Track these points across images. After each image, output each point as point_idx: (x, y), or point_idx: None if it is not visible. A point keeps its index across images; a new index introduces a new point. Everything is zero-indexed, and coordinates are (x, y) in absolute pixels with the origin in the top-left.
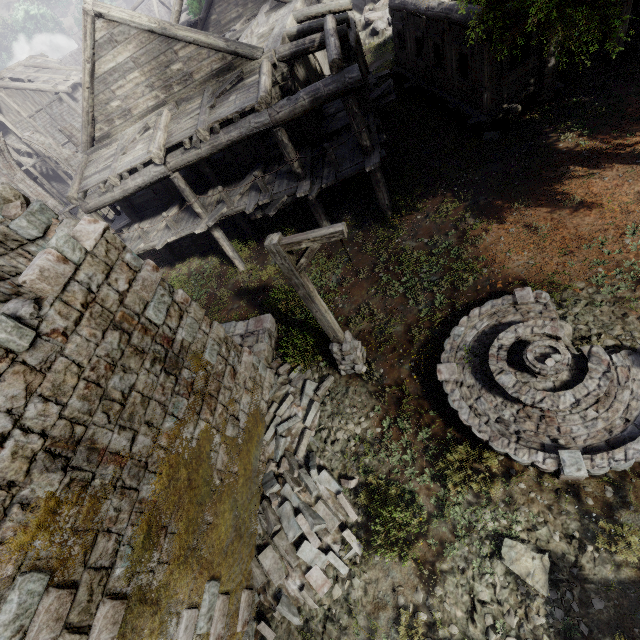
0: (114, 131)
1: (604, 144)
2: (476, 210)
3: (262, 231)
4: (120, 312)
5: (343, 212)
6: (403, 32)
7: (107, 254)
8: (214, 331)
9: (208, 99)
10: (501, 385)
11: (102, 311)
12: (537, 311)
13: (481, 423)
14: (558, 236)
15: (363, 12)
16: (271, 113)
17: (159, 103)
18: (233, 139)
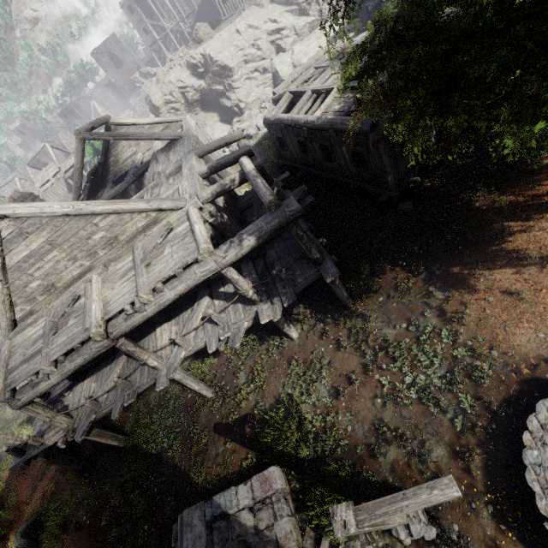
0: (38, 307)
1: (519, 197)
2: (437, 282)
3: None
4: None
5: (296, 305)
6: (283, 138)
7: None
8: None
9: (140, 256)
10: None
11: None
12: None
13: None
14: (546, 298)
15: (232, 124)
16: (216, 259)
17: (85, 269)
18: (180, 292)
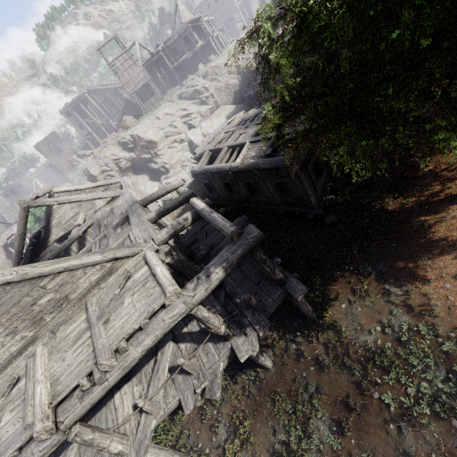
0: None
1: (420, 197)
2: (389, 279)
3: None
4: None
5: None
6: (210, 183)
7: None
8: None
9: (96, 313)
10: None
11: None
12: None
13: None
14: None
15: (161, 180)
16: (185, 300)
17: (27, 342)
18: (148, 347)
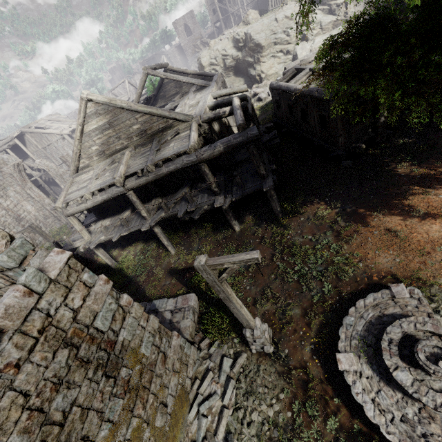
0: (92, 163)
1: (431, 171)
2: (345, 215)
3: (188, 224)
4: (72, 328)
5: (246, 213)
6: (279, 101)
7: (68, 278)
8: (150, 324)
9: (155, 145)
10: (400, 382)
11: (56, 332)
12: (413, 305)
13: (388, 422)
14: (414, 239)
15: (252, 88)
16: (197, 155)
17: (123, 147)
18: (171, 170)
